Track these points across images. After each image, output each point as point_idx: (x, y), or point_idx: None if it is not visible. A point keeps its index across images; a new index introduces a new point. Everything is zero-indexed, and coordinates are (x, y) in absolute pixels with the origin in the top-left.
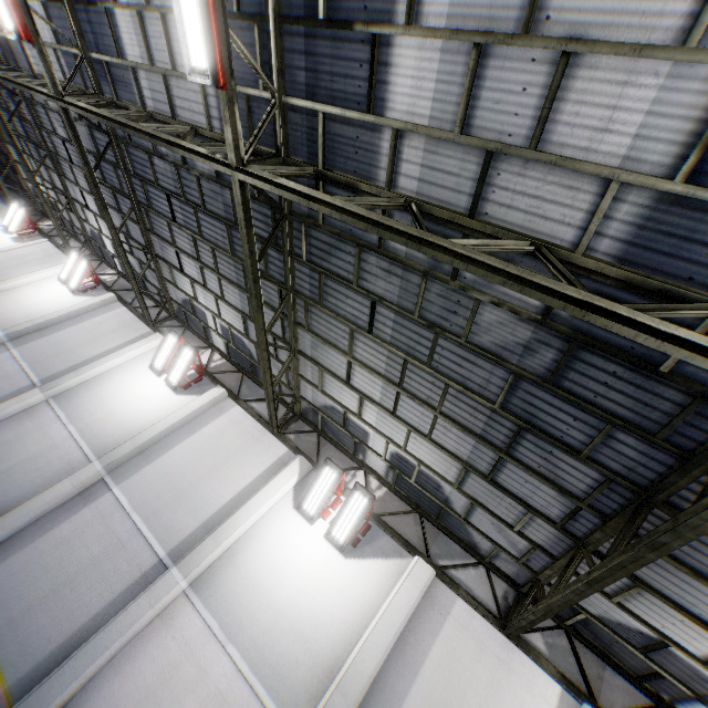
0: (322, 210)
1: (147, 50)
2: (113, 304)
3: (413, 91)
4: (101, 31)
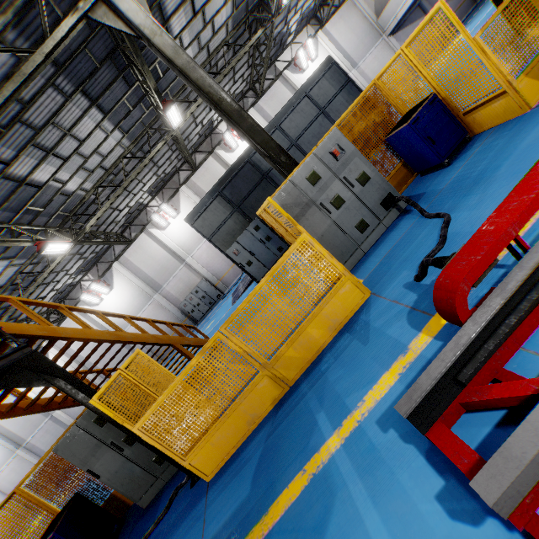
0: None
1: None
2: None
3: None
4: None
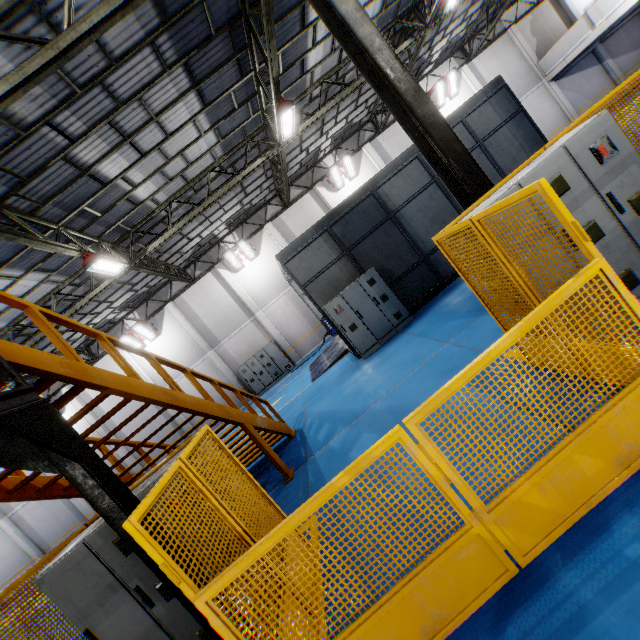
0: None
1: None
2: None
3: None
4: None
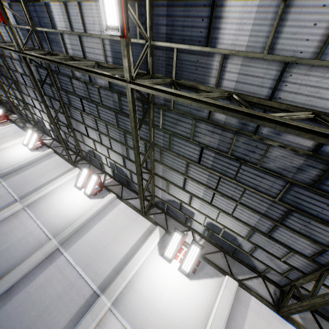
0: (185, 102)
1: (69, 23)
2: (52, 155)
3: (236, 31)
4: (42, 15)
